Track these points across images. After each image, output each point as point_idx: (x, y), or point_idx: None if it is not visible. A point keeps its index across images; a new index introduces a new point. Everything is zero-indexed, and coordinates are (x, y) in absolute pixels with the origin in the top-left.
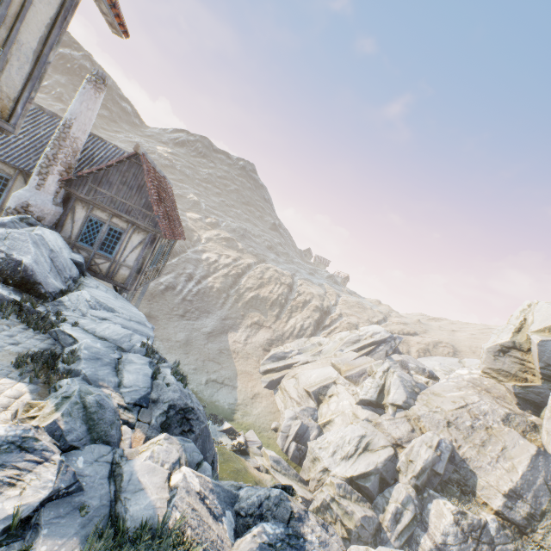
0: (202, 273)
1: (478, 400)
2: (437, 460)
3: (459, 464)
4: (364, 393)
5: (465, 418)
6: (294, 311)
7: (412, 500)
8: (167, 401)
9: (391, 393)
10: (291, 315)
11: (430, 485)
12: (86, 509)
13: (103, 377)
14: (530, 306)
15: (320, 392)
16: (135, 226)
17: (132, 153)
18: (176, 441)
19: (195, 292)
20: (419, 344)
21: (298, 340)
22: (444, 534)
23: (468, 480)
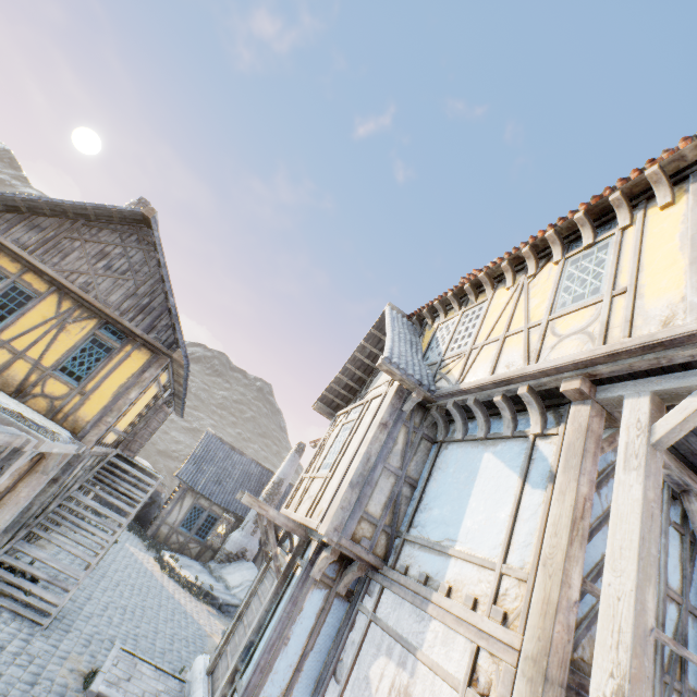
0: None
1: None
2: None
3: None
4: None
5: None
6: None
7: None
8: None
9: None
10: None
11: None
12: None
13: None
14: None
15: None
16: None
17: None
18: None
19: None
20: None
21: None
22: None
23: None
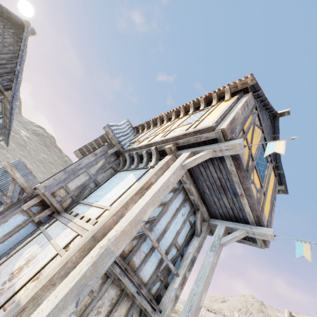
0: None
1: None
2: None
3: None
4: None
5: None
6: None
7: None
8: None
9: None
10: None
11: None
12: None
13: None
14: None
15: None
16: None
17: None
18: None
19: None
20: None
21: None
22: None
23: None
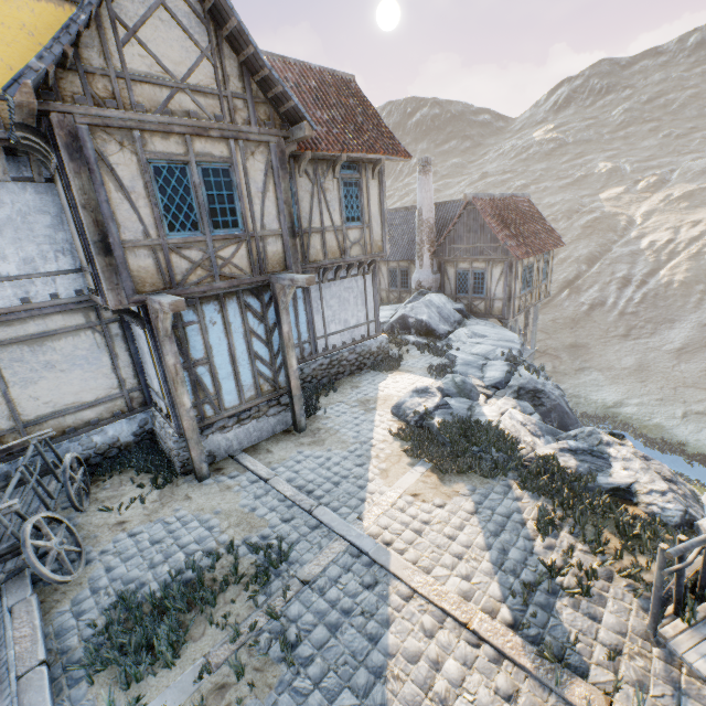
0: (645, 269)
1: None
2: None
3: None
4: None
5: None
6: None
7: None
8: (517, 385)
9: None
10: None
11: None
12: (452, 413)
13: (471, 373)
14: None
15: None
16: (491, 262)
17: (464, 204)
18: (512, 401)
19: (637, 299)
20: None
21: None
22: None
23: None
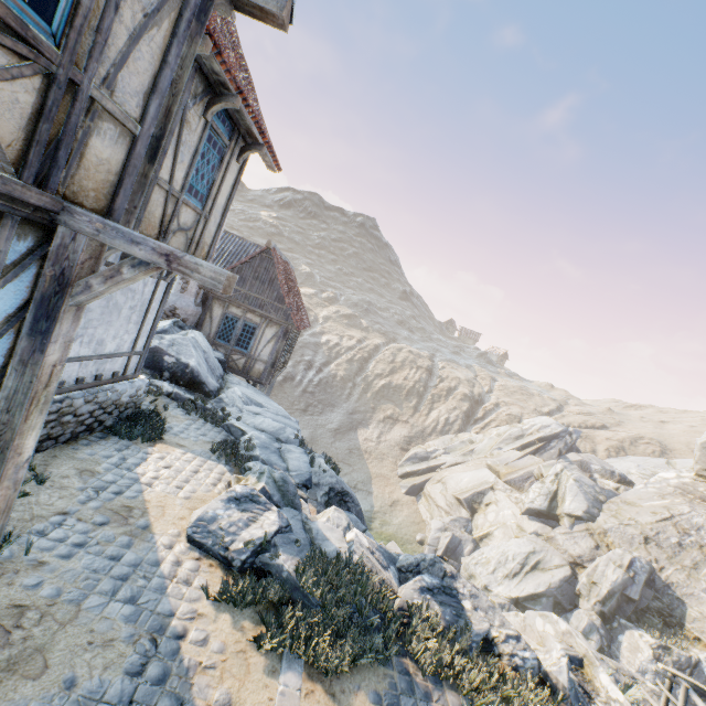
0: (323, 359)
1: (688, 511)
2: (630, 582)
3: (661, 590)
4: (531, 500)
5: (669, 534)
6: (436, 401)
7: (597, 629)
8: (327, 484)
9: (566, 501)
10: (432, 406)
11: (622, 614)
12: (300, 541)
13: (275, 462)
14: None
15: (474, 499)
16: (268, 320)
17: (263, 249)
18: (343, 512)
19: (316, 382)
20: (609, 441)
21: (443, 437)
22: (640, 671)
23: (674, 610)
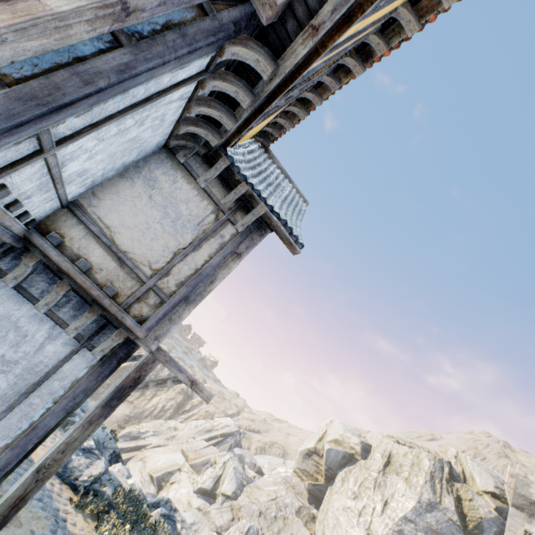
0: None
1: (285, 494)
2: None
3: None
4: (203, 481)
5: (273, 509)
6: (161, 389)
7: None
8: (112, 448)
9: (225, 483)
10: (156, 393)
11: None
12: (112, 479)
13: None
14: (332, 421)
15: (164, 477)
16: None
17: None
18: (125, 467)
19: None
20: (259, 442)
21: (156, 421)
22: None
23: None
